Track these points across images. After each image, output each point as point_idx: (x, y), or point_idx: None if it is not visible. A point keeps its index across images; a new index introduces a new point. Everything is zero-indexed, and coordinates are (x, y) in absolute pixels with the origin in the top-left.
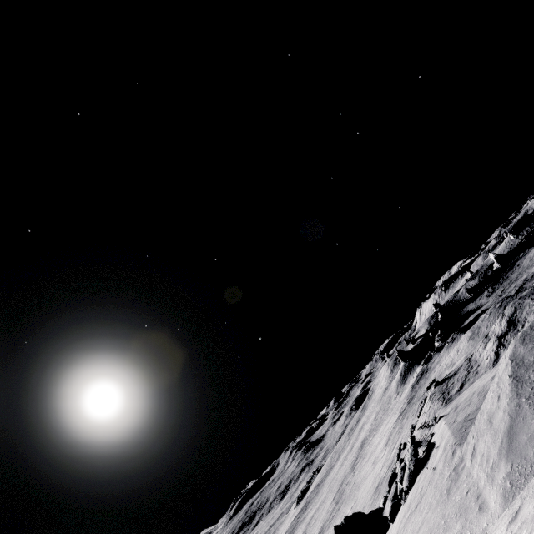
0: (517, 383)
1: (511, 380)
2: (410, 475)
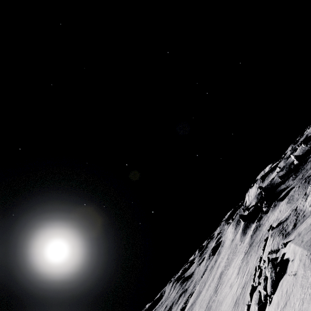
0: None
1: None
2: (272, 282)
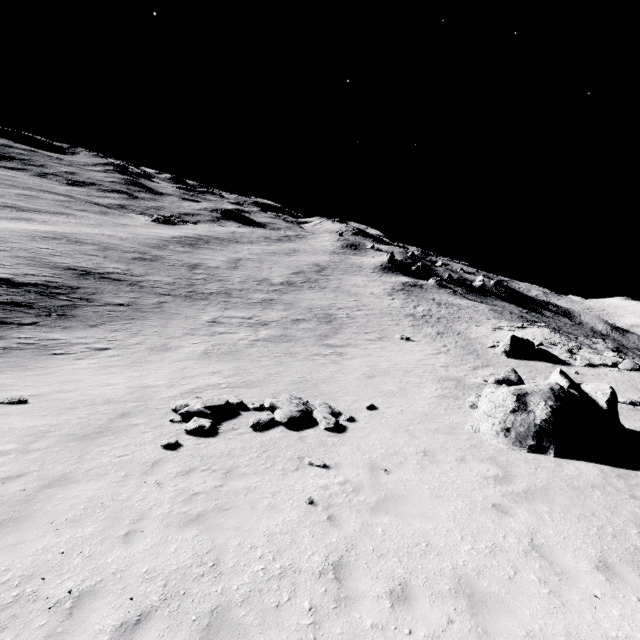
0: None
1: None
2: (634, 368)
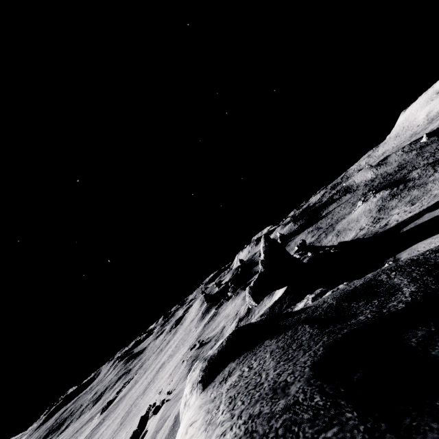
0: (172, 430)
1: (173, 422)
2: None
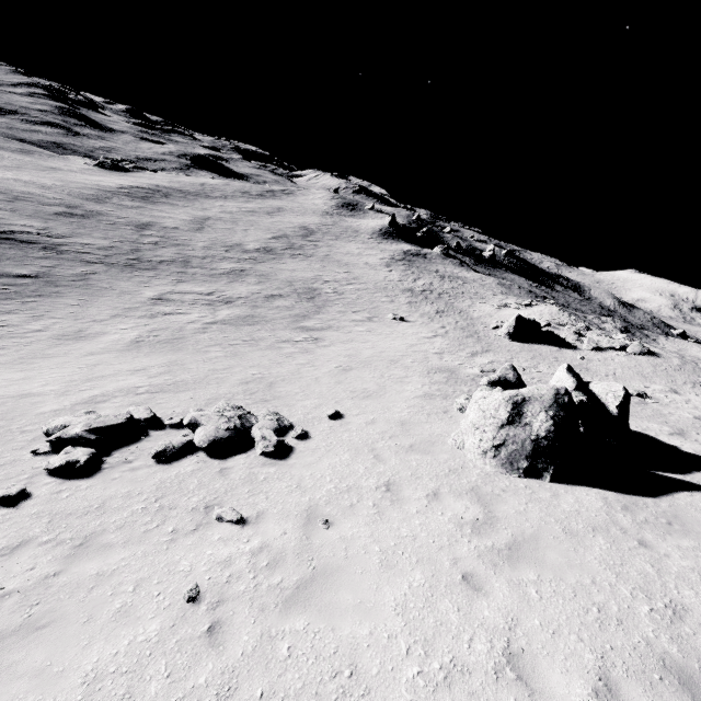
0: None
1: None
2: (642, 352)
